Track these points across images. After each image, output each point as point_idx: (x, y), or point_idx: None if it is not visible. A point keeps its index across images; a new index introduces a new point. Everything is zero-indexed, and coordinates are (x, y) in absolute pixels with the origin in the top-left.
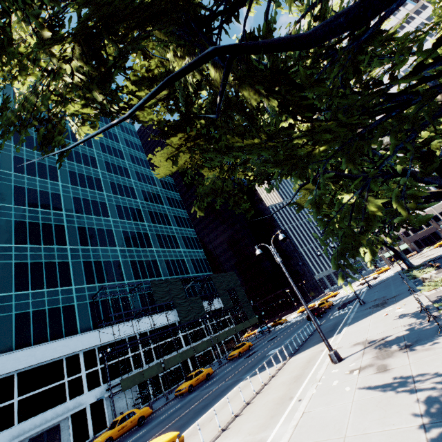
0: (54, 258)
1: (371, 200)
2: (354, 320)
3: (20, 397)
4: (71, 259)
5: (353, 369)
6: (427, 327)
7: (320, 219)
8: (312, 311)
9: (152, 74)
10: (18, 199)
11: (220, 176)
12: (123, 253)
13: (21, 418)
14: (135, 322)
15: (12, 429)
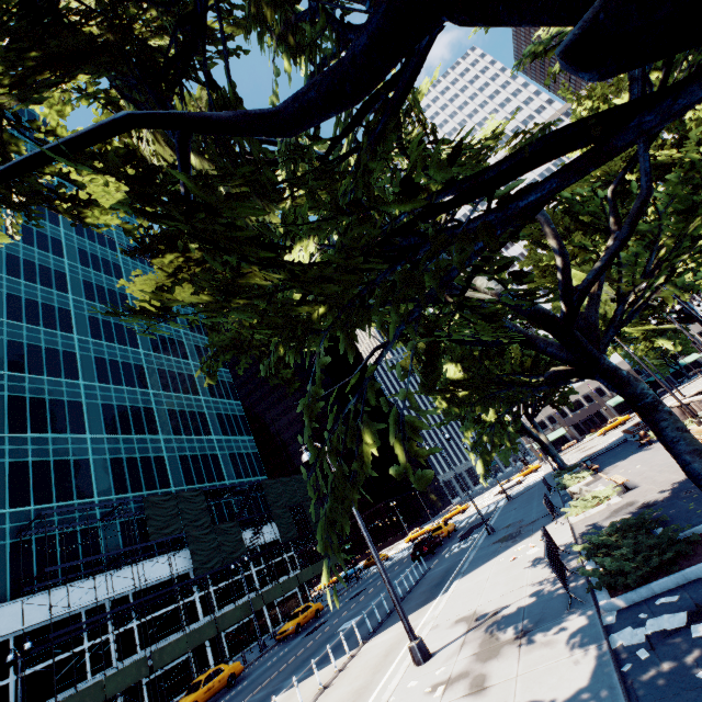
0: None
1: (368, 421)
2: (472, 565)
3: None
4: None
5: (438, 681)
6: (558, 591)
7: (310, 441)
8: (420, 543)
9: (99, 148)
10: None
11: (247, 325)
12: (99, 444)
13: None
14: (104, 578)
15: None
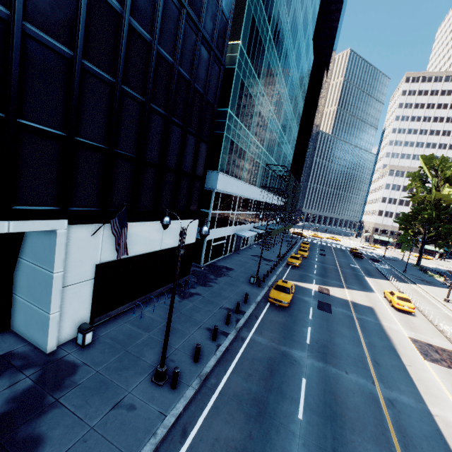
0: (266, 117)
1: None
2: (417, 282)
3: (240, 212)
4: (269, 122)
5: None
6: None
7: None
8: (360, 253)
9: None
10: (275, 31)
11: None
12: (279, 132)
13: (238, 223)
14: (267, 194)
15: (236, 227)
